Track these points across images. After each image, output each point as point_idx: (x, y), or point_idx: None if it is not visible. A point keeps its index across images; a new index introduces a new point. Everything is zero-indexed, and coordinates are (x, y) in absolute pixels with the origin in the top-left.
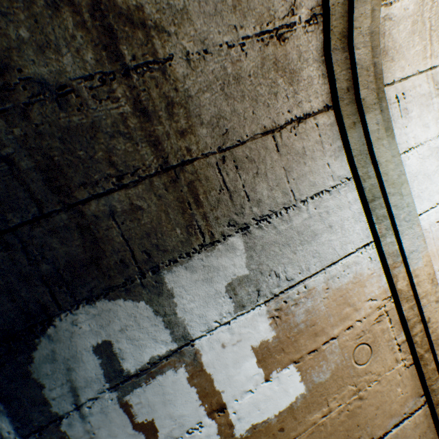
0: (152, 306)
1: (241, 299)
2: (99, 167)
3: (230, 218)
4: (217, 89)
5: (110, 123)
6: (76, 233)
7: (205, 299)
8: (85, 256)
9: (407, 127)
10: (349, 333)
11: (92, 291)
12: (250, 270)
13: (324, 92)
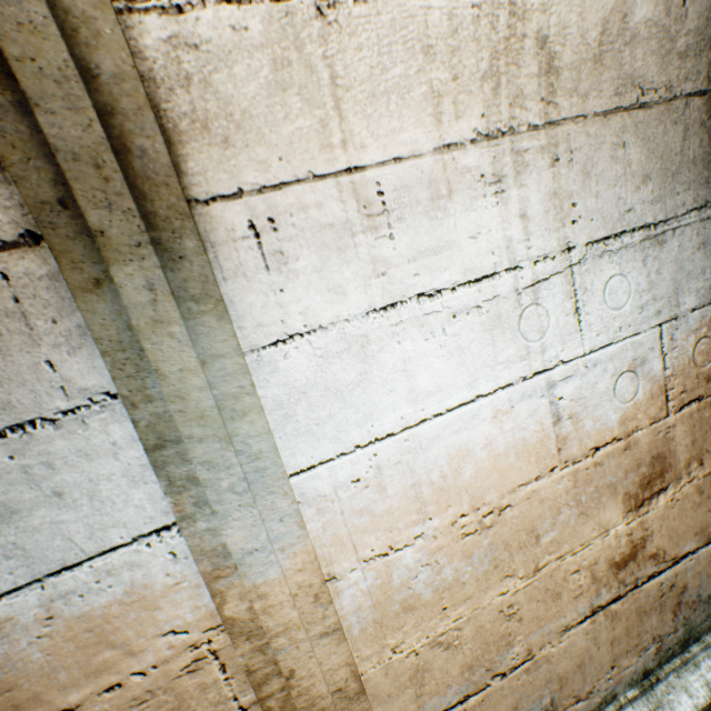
0: None
1: None
2: None
3: None
4: None
5: None
6: None
7: None
8: None
9: (285, 290)
10: (113, 696)
11: None
12: None
13: (13, 202)
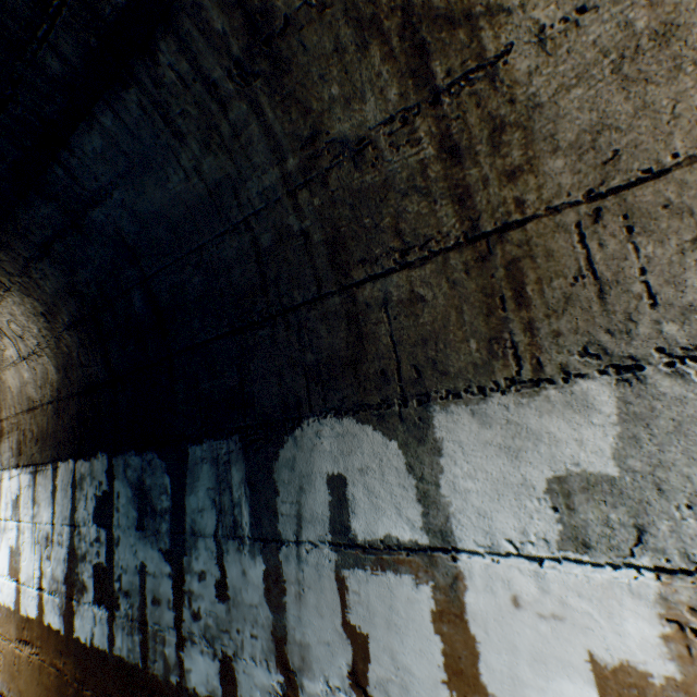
0: (406, 456)
1: (583, 526)
2: (382, 239)
3: (591, 339)
4: (603, 74)
5: (405, 177)
6: (343, 323)
7: (496, 485)
8: (345, 354)
9: None
10: None
11: (343, 401)
12: (624, 470)
13: None
